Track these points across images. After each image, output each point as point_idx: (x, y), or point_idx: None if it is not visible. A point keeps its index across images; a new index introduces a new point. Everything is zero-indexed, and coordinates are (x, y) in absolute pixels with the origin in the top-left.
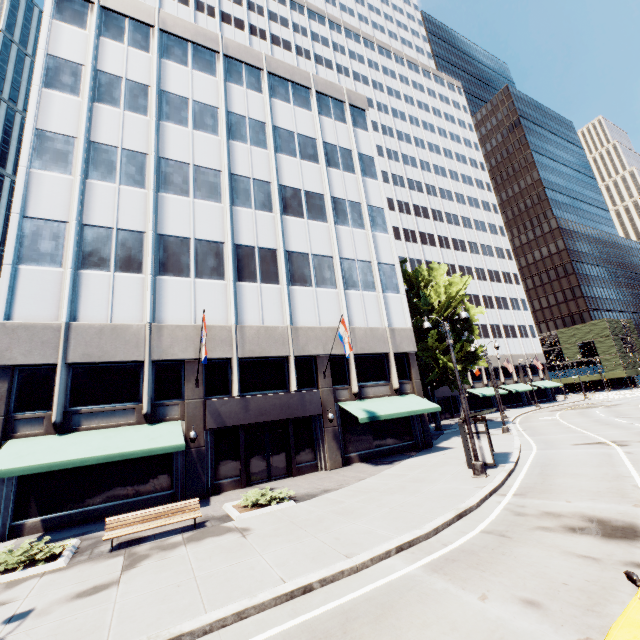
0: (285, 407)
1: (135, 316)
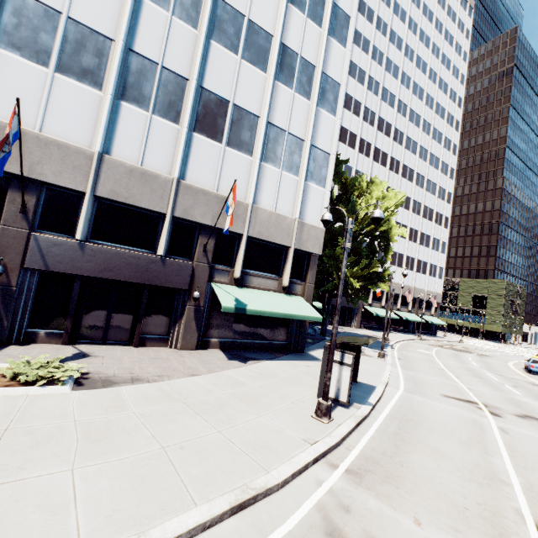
0: (142, 270)
1: None
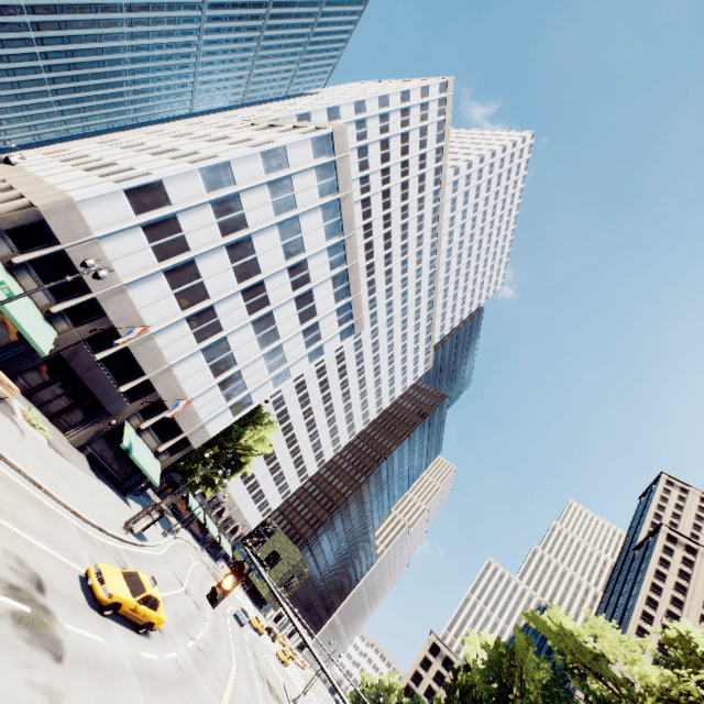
0: (105, 391)
1: (124, 272)
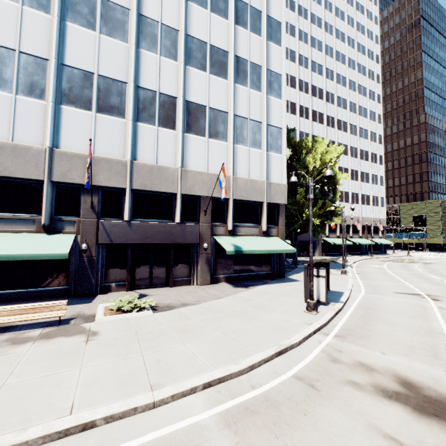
0: (168, 234)
1: (36, 139)
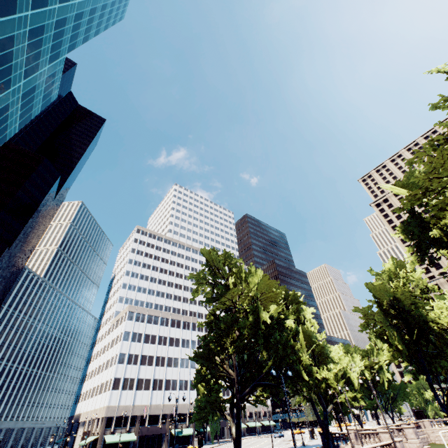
0: (157, 430)
1: (130, 402)
